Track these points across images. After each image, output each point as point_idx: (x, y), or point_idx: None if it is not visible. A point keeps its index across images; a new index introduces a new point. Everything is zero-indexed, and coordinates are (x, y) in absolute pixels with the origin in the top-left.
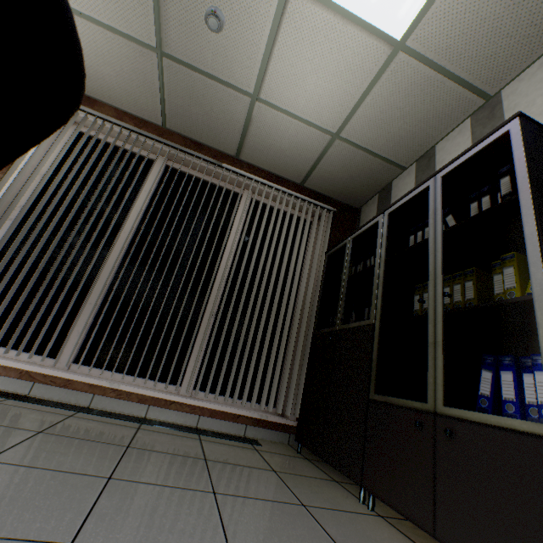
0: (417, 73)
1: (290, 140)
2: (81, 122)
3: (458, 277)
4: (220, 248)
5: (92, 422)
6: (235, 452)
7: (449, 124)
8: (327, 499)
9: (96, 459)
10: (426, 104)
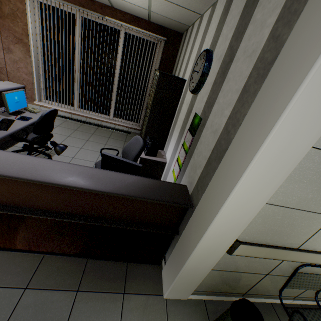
0: (165, 2)
1: (131, 7)
2: (38, 2)
3: None
4: (114, 64)
5: (86, 127)
6: (119, 136)
7: (193, 18)
8: None
9: (86, 137)
10: (178, 11)
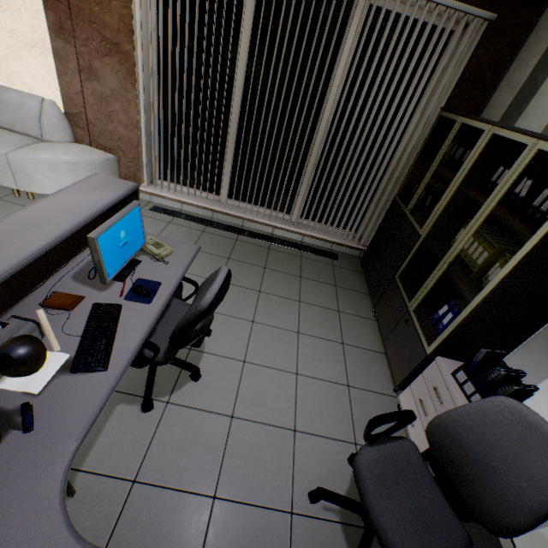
0: None
1: None
2: None
3: (487, 243)
4: (323, 94)
5: (247, 246)
6: (318, 269)
7: None
8: (354, 308)
9: (253, 279)
10: None
